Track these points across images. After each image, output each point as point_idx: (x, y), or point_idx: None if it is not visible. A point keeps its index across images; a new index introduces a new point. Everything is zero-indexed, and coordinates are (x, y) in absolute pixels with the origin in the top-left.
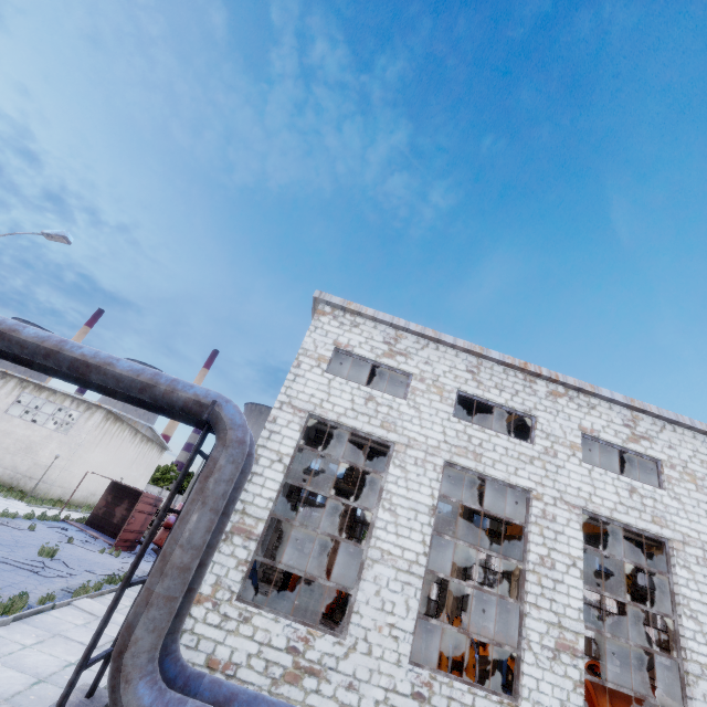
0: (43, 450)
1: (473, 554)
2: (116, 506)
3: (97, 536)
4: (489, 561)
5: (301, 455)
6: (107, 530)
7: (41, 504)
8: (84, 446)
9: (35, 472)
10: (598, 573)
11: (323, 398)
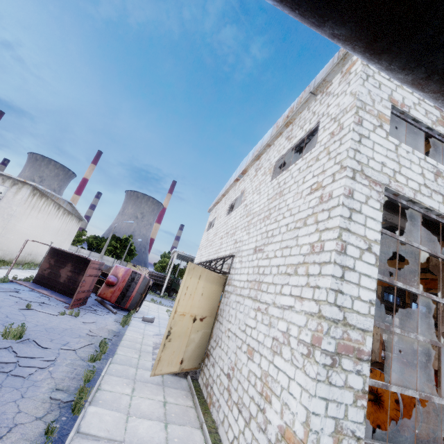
0: None
1: None
2: (60, 268)
3: (49, 294)
4: None
5: (209, 229)
6: (55, 288)
7: None
8: (16, 217)
9: None
10: (391, 304)
11: (394, 168)
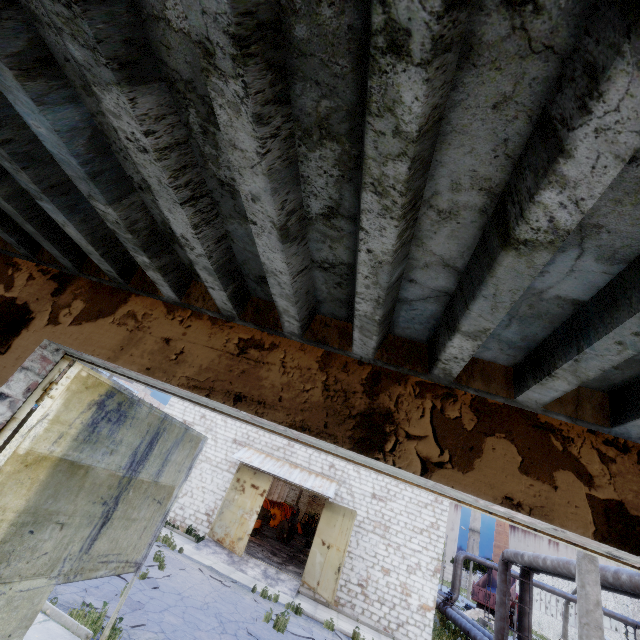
0: None
1: (143, 395)
2: None
3: None
4: (150, 401)
5: None
6: None
7: None
8: None
9: None
10: None
11: None
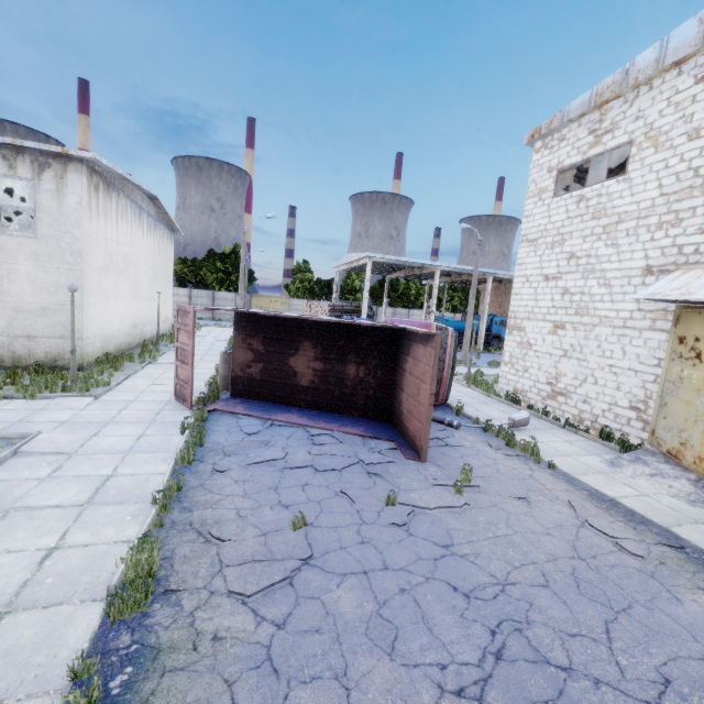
0: (9, 280)
1: None
2: (285, 357)
3: (314, 425)
4: None
5: (558, 187)
6: (297, 401)
7: (106, 382)
8: (89, 255)
9: (30, 325)
10: None
11: None
